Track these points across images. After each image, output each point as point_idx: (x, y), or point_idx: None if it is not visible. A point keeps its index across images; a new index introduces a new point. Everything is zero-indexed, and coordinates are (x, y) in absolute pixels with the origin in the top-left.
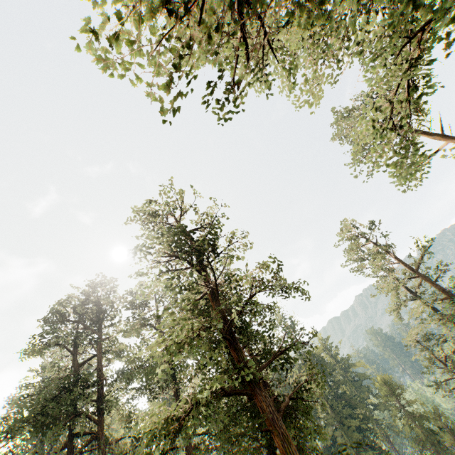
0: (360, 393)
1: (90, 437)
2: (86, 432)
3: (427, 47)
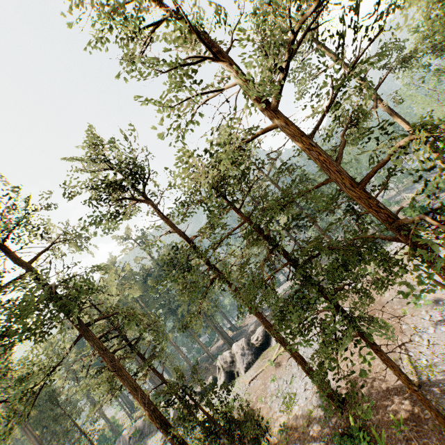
0: None
1: None
2: None
3: None
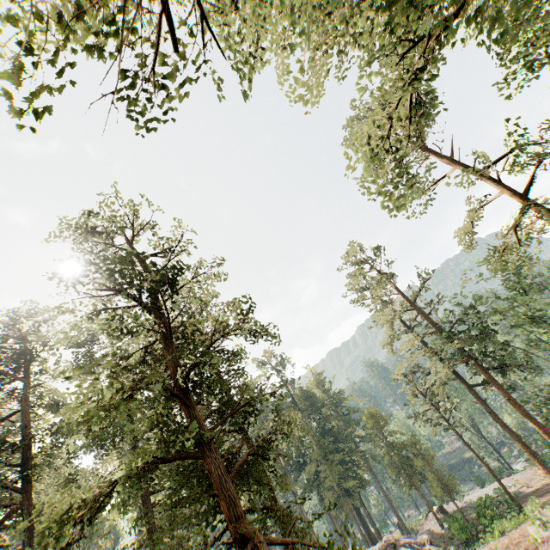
0: (348, 427)
1: (12, 510)
2: (5, 505)
3: (430, 61)
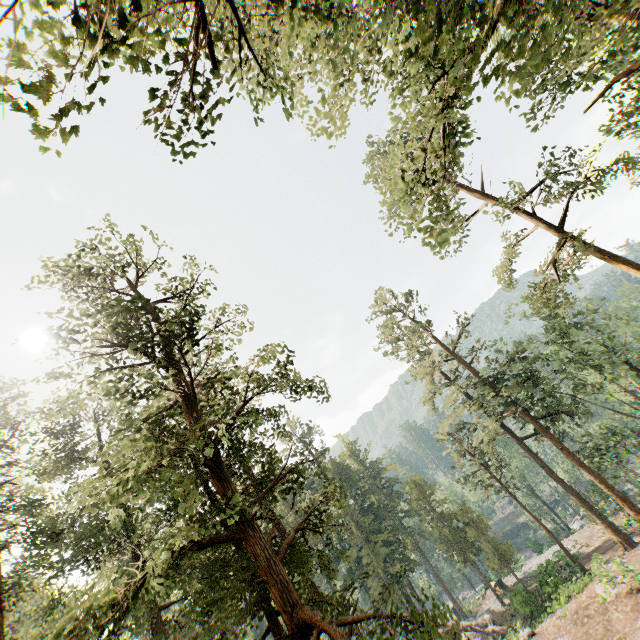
0: (390, 501)
1: None
2: None
3: (464, 85)
